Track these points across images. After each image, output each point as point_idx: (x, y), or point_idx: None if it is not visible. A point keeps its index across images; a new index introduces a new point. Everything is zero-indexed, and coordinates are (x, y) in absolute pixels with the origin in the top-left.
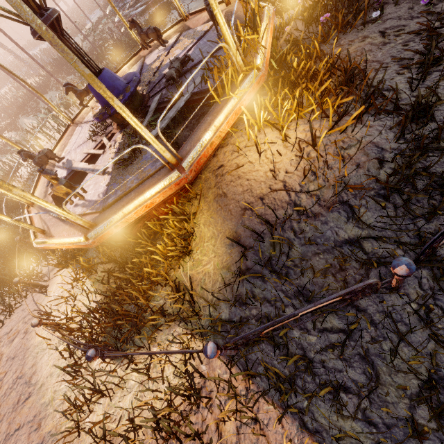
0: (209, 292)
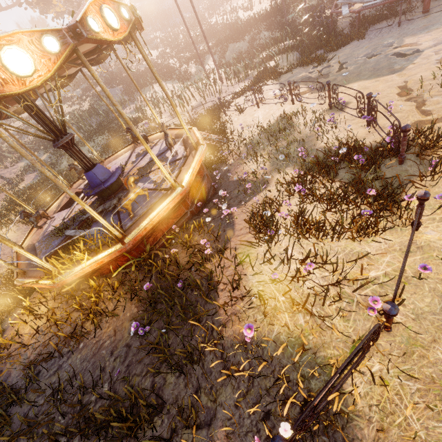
0: None
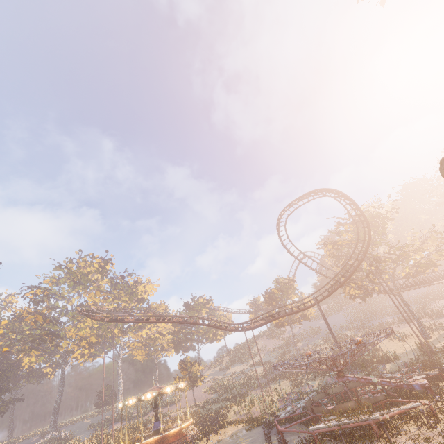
0: None
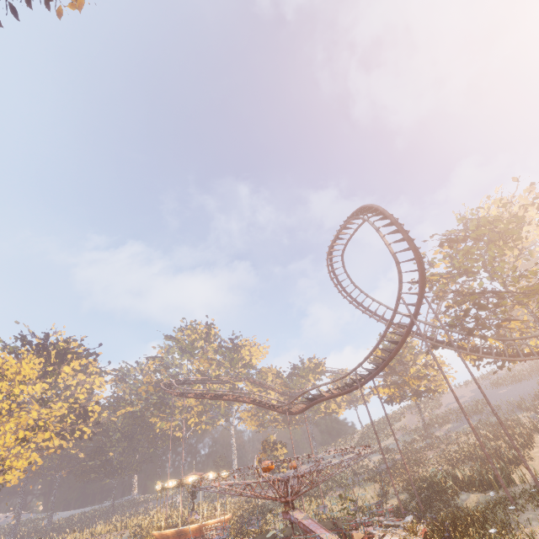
0: None
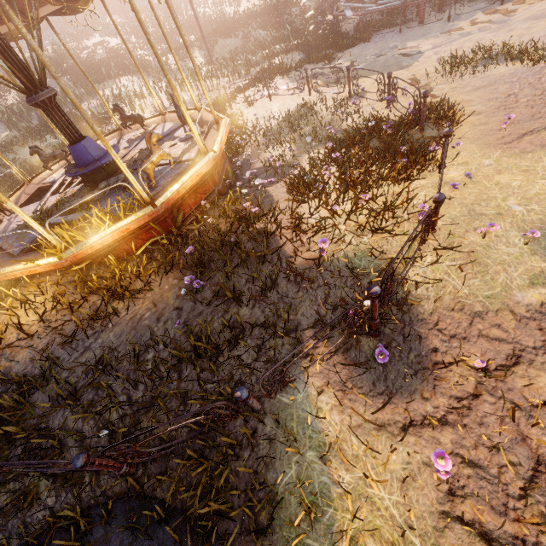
0: None
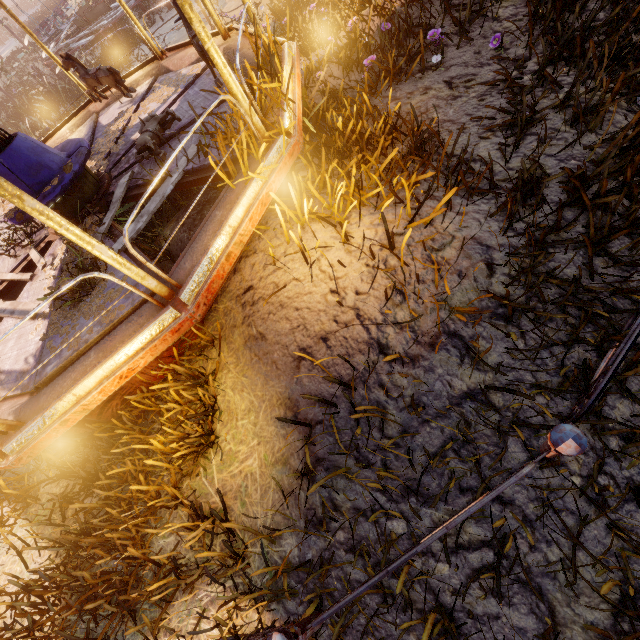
0: (257, 518)
